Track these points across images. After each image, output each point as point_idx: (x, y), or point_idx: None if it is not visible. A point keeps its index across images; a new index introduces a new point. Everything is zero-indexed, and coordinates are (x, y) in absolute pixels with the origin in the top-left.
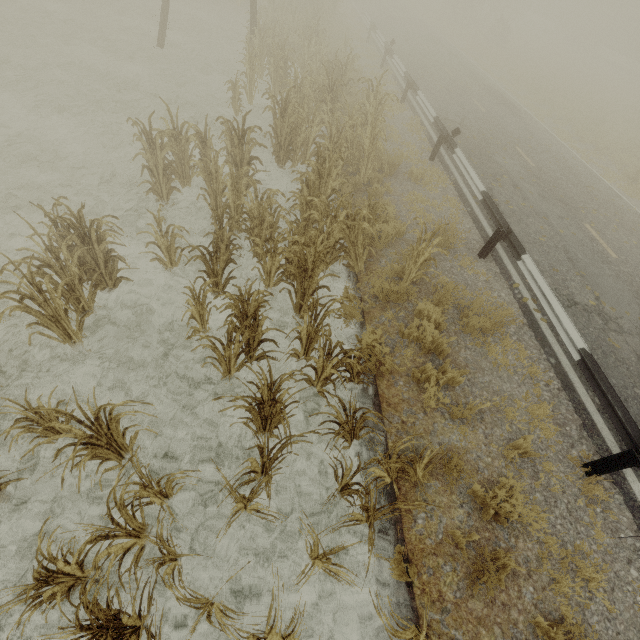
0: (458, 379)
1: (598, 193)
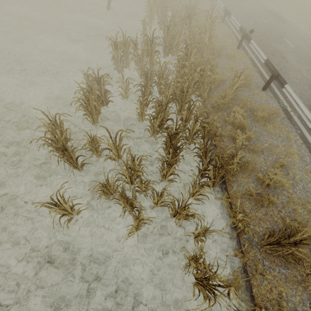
0: (252, 136)
1: None
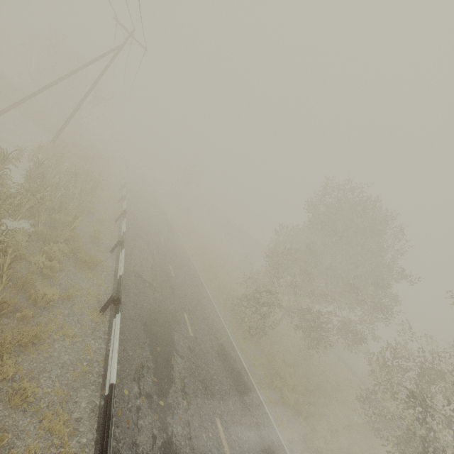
0: (57, 266)
1: (186, 262)
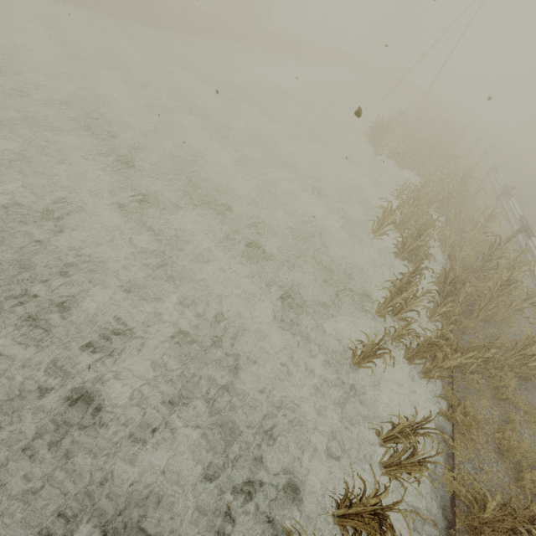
0: None
1: None
